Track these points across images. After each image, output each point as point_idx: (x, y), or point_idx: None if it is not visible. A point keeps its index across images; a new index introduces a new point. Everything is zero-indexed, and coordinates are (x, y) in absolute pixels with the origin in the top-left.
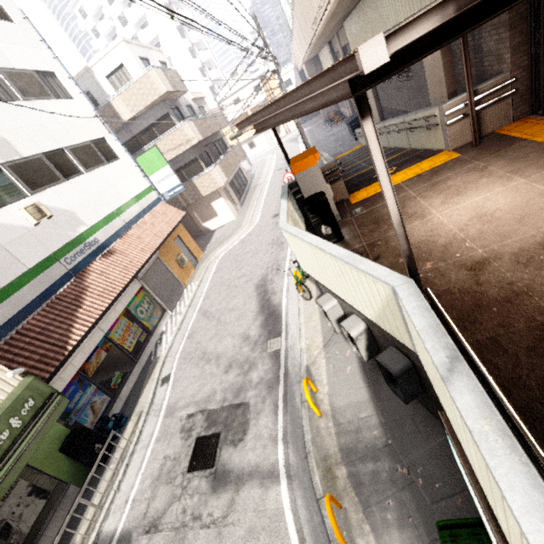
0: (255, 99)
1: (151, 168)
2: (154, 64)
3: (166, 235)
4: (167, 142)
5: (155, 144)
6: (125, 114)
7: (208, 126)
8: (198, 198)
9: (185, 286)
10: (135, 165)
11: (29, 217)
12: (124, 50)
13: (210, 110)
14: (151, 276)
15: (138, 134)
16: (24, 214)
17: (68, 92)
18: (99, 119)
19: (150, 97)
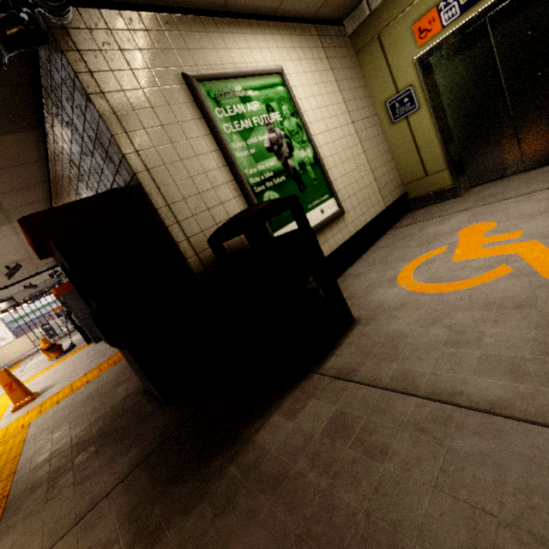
0: None
1: None
2: None
3: None
4: None
5: None
6: None
7: None
8: None
9: None
10: None
11: None
12: None
13: None
14: None
15: None
16: None
17: None
18: None
19: None
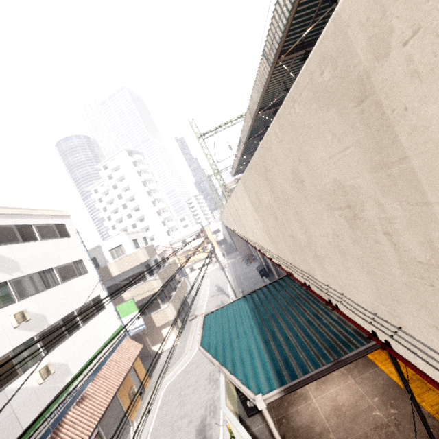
0: (196, 242)
1: (125, 312)
2: (139, 240)
3: (126, 371)
4: (139, 289)
5: (130, 290)
6: (115, 272)
7: (167, 274)
8: (153, 328)
9: (132, 422)
10: (114, 310)
11: (39, 377)
12: (125, 238)
13: (170, 267)
14: (107, 417)
15: (119, 282)
16: (37, 376)
17: (87, 269)
18: (99, 282)
19: (134, 263)
